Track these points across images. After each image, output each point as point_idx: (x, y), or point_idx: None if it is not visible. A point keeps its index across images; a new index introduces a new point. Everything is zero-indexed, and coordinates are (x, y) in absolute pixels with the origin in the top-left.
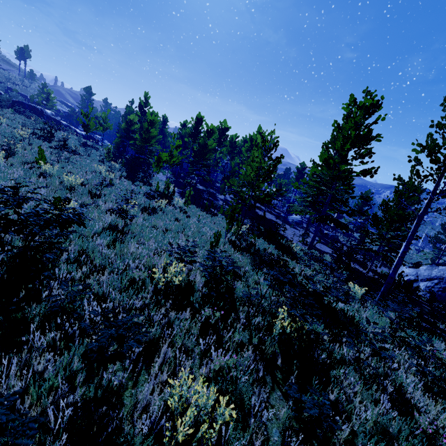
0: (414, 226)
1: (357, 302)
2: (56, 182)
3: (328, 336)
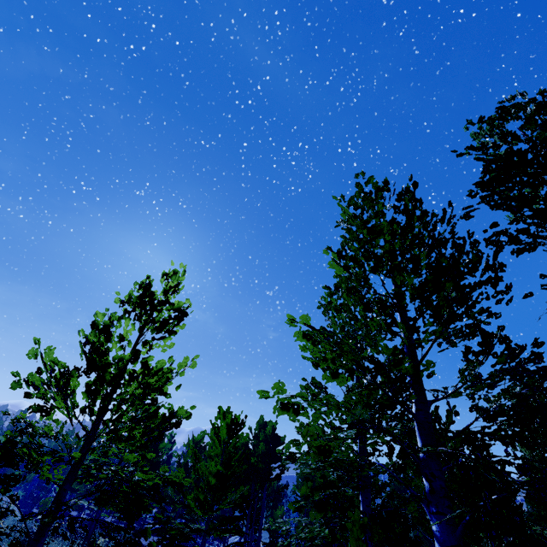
0: None
1: None
2: None
3: None
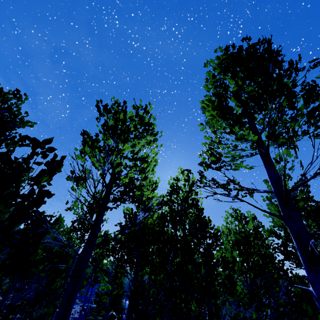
0: None
1: None
2: None
3: None
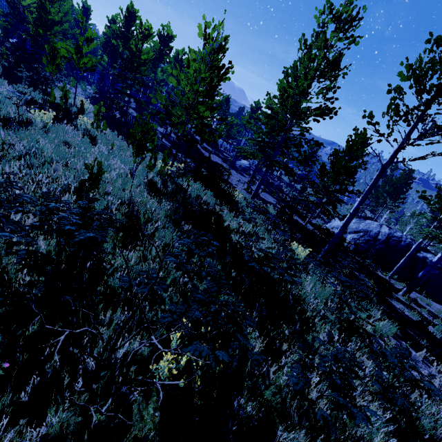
0: (374, 179)
1: (298, 266)
2: None
3: (261, 340)
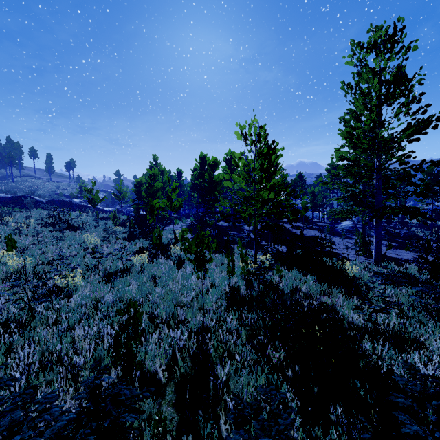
0: None
1: None
2: (4, 270)
3: None
